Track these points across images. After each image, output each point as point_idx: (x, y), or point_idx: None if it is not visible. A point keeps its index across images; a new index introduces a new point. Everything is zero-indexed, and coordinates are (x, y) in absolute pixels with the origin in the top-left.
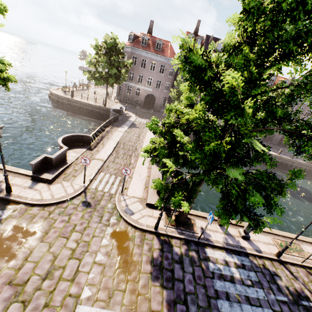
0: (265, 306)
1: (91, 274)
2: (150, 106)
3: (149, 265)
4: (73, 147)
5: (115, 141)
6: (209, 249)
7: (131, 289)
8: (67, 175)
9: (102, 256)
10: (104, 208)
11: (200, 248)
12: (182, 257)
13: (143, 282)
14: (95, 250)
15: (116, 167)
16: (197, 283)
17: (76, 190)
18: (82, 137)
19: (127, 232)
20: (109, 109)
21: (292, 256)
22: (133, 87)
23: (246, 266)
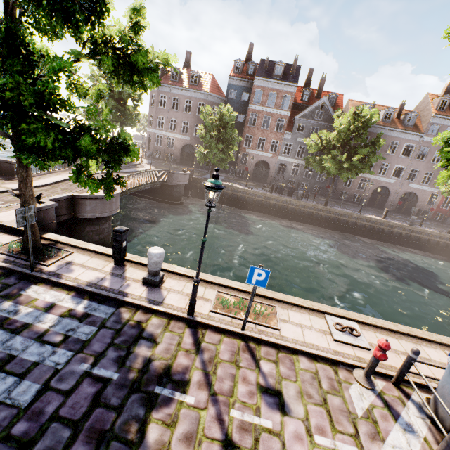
0: (33, 378)
1: None
2: (190, 161)
3: None
4: None
5: (67, 177)
6: (41, 287)
7: None
8: None
9: None
10: None
11: (22, 284)
12: None
13: None
14: None
15: None
16: None
17: None
18: (1, 164)
19: None
20: None
21: (233, 319)
22: (165, 136)
23: (92, 318)
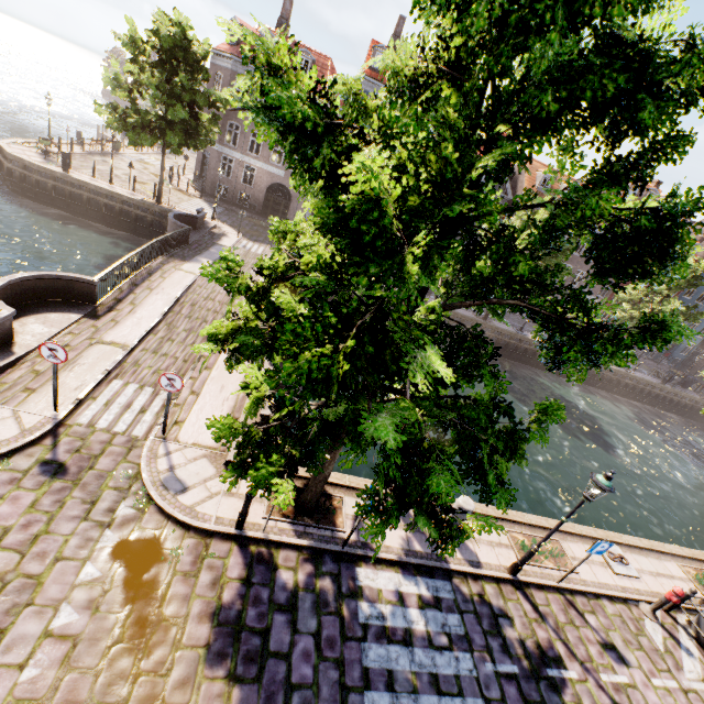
0: (470, 693)
1: (29, 669)
2: (280, 212)
3: (208, 624)
4: (41, 310)
5: (170, 297)
6: (367, 569)
7: (144, 697)
8: (5, 387)
9: (74, 614)
10: (105, 479)
11: (345, 569)
12: (296, 595)
13: (182, 674)
14: (57, 598)
15: (160, 367)
16: (322, 659)
17: (27, 430)
18: (71, 283)
19: (162, 540)
20: (169, 212)
21: (541, 568)
22: (238, 162)
23: (444, 603)
